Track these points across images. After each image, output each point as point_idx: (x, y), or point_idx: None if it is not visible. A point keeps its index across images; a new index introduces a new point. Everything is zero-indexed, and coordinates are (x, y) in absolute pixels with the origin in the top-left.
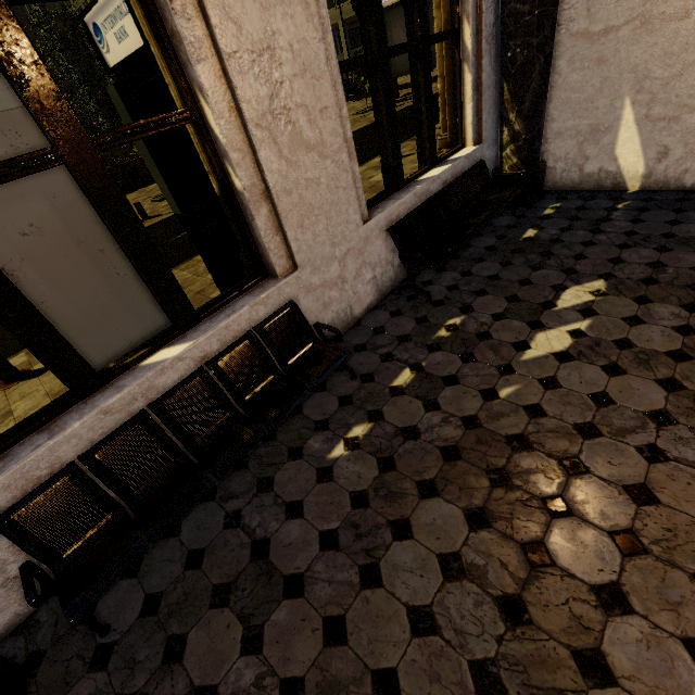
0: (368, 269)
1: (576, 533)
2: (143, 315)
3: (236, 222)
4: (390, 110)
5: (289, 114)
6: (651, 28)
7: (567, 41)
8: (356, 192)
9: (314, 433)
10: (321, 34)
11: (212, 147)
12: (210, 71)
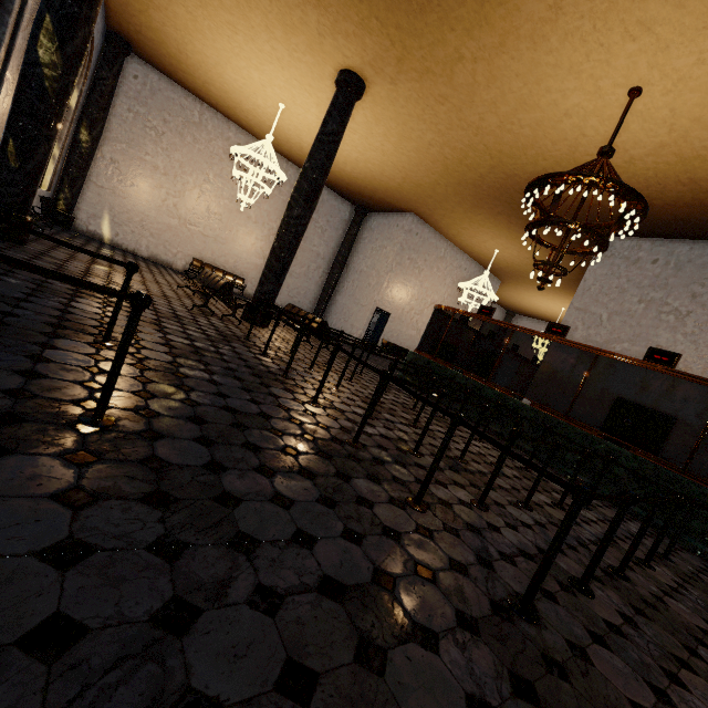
0: None
1: None
2: None
3: None
4: None
5: None
6: (116, 195)
7: (89, 181)
8: None
9: None
10: None
11: None
12: None
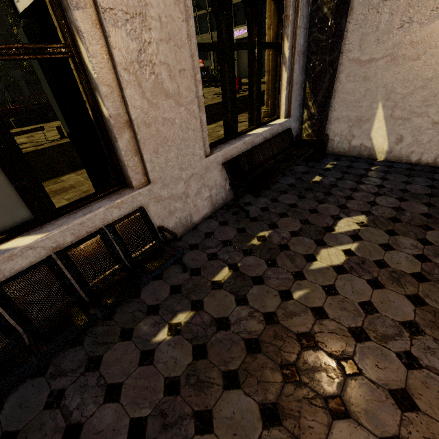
0: (206, 190)
1: (353, 438)
2: (13, 206)
3: (103, 141)
4: (232, 84)
5: (153, 67)
6: (396, 63)
7: (346, 63)
8: (202, 134)
9: (145, 317)
10: (185, 16)
11: (86, 79)
12: (87, 18)
